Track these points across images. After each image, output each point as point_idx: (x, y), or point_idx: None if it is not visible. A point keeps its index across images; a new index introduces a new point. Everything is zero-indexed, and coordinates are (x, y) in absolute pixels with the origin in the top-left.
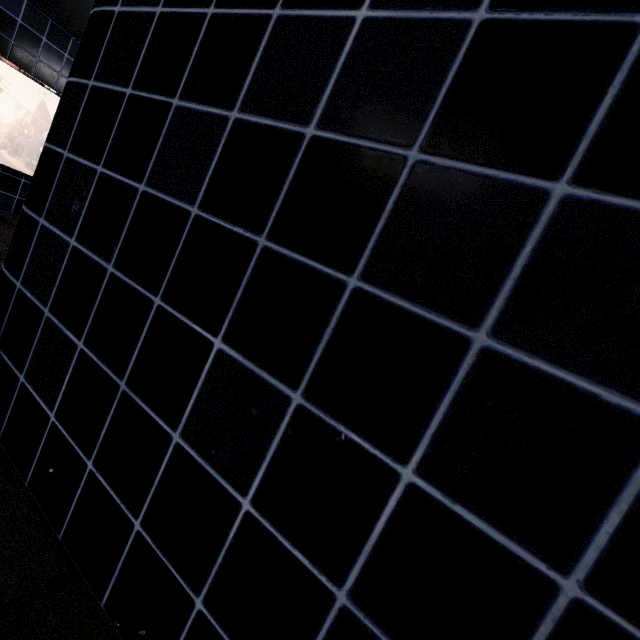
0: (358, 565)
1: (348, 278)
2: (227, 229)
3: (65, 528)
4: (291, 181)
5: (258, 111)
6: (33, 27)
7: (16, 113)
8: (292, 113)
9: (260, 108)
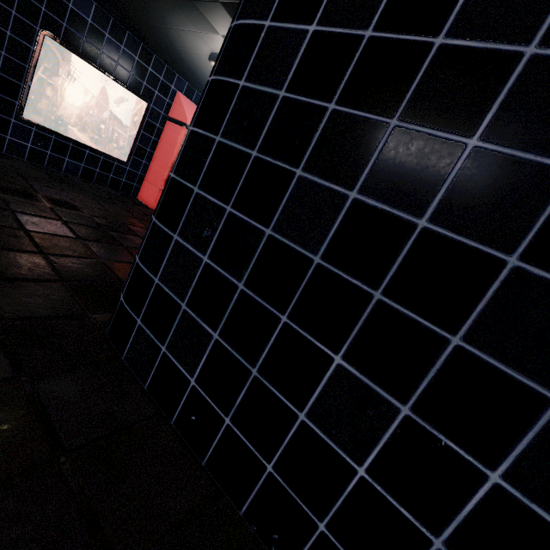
0: (452, 526)
1: (451, 337)
2: (346, 279)
3: (207, 458)
4: (404, 256)
5: (375, 197)
6: (99, 25)
7: (84, 97)
8: (406, 205)
9: (377, 195)
